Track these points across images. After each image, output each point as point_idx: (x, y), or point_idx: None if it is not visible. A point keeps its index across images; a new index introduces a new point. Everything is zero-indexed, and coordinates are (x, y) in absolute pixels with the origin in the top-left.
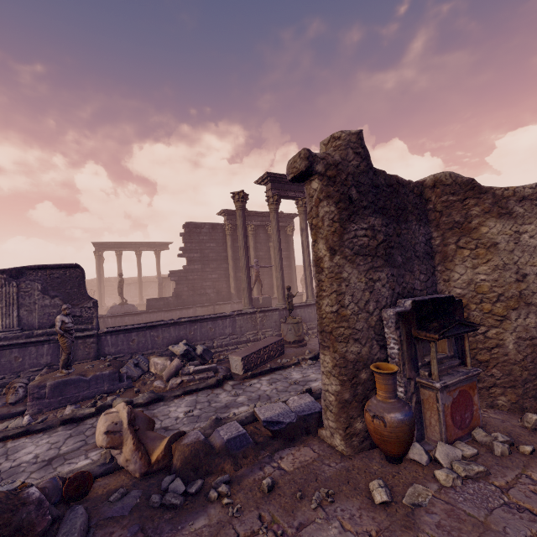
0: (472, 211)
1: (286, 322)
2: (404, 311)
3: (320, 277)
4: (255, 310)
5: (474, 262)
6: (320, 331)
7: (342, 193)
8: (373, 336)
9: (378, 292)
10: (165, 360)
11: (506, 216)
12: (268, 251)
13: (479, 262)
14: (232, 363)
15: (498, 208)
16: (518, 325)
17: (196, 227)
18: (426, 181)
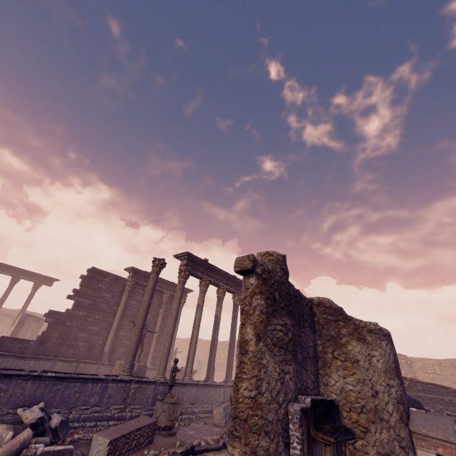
0: (342, 330)
1: (163, 400)
2: (306, 408)
3: (243, 358)
4: (133, 378)
5: (344, 372)
6: (234, 416)
7: (270, 293)
8: (280, 431)
9: (287, 384)
10: (6, 429)
11: (362, 340)
12: (156, 316)
13: (347, 373)
14: (93, 447)
15: (357, 333)
16: (377, 439)
17: (100, 274)
18: (314, 300)
